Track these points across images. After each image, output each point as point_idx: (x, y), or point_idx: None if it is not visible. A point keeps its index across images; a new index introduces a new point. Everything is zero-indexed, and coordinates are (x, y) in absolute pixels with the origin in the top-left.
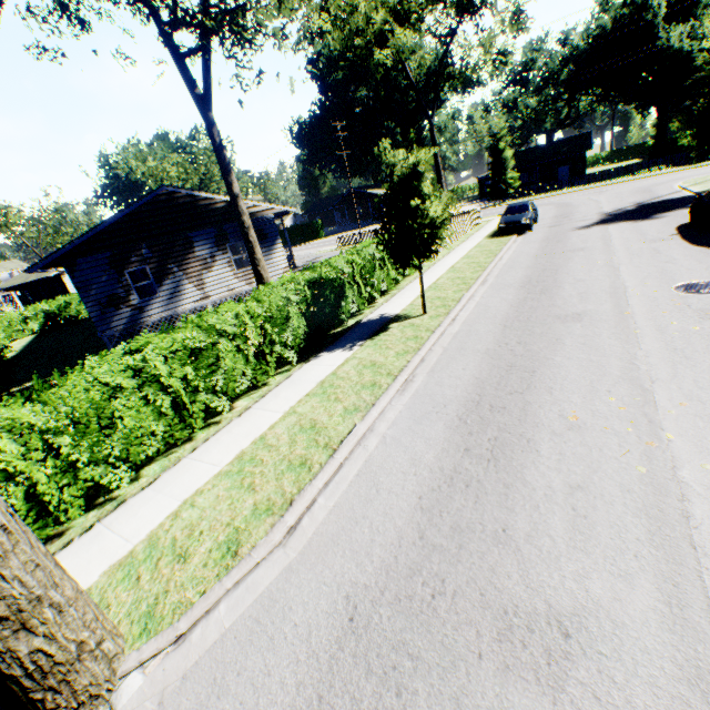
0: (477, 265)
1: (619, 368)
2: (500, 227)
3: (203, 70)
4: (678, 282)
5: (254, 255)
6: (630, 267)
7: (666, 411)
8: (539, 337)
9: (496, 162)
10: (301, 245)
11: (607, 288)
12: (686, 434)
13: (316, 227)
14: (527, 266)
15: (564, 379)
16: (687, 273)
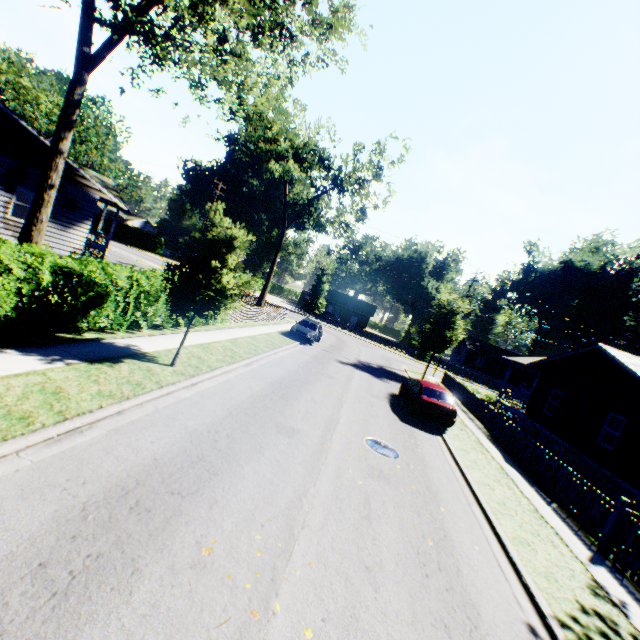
0: (255, 348)
1: (288, 501)
2: (292, 330)
3: (106, 42)
4: (371, 435)
5: (38, 213)
6: (351, 408)
7: (294, 568)
8: (250, 438)
9: (317, 287)
10: (132, 247)
11: (327, 417)
12: (293, 607)
13: (158, 243)
14: (289, 369)
15: (235, 495)
16: (379, 430)
